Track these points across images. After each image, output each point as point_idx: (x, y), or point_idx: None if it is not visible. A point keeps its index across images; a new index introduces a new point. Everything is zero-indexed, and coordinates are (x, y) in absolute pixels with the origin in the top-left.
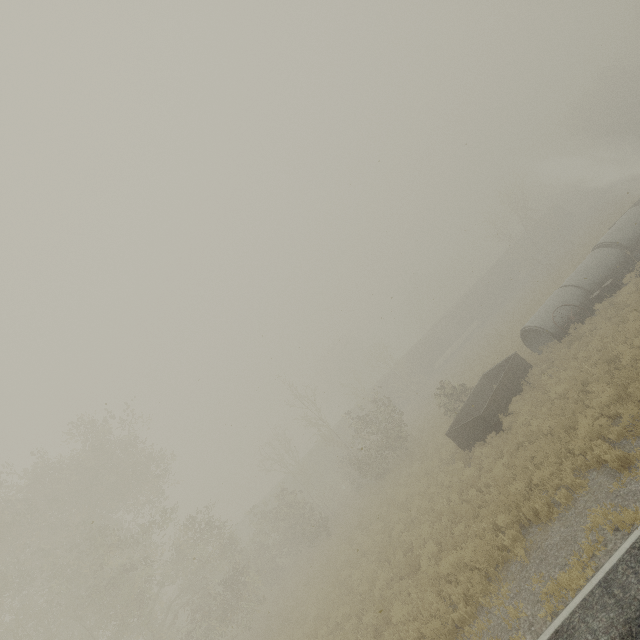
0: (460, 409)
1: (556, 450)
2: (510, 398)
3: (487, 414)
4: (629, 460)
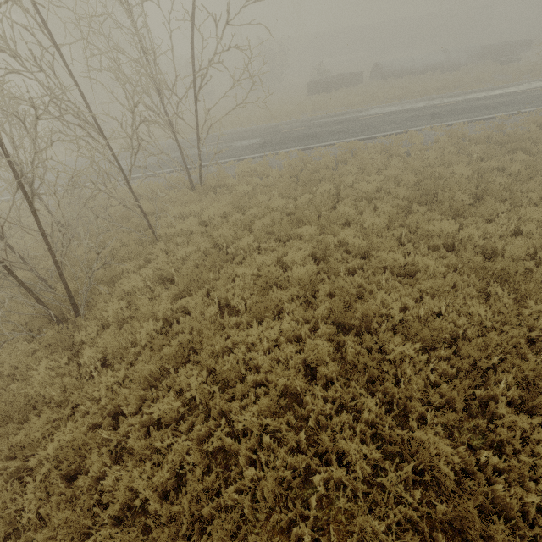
0: (320, 79)
1: (341, 100)
2: (343, 87)
3: (330, 84)
4: (354, 106)
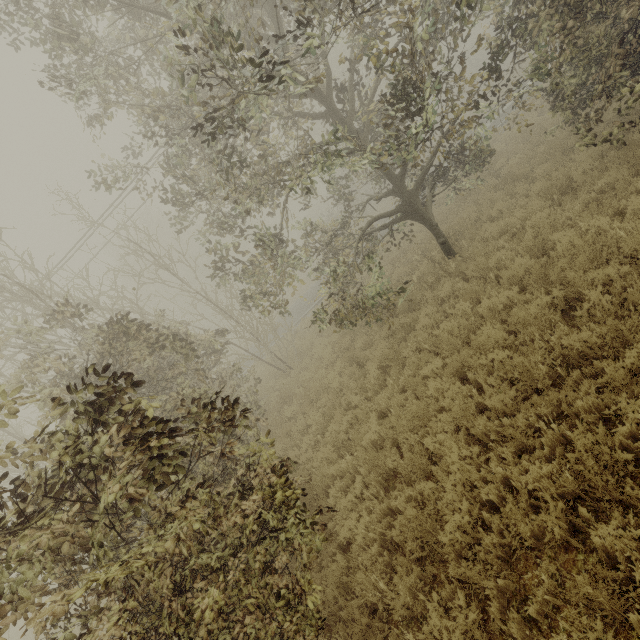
0: None
1: None
2: None
3: None
4: None
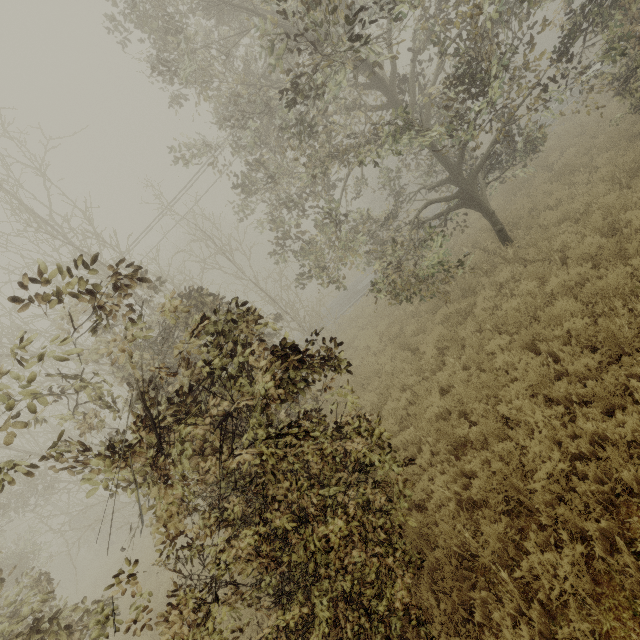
0: None
1: None
2: None
3: None
4: None
